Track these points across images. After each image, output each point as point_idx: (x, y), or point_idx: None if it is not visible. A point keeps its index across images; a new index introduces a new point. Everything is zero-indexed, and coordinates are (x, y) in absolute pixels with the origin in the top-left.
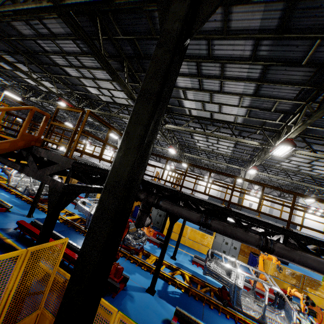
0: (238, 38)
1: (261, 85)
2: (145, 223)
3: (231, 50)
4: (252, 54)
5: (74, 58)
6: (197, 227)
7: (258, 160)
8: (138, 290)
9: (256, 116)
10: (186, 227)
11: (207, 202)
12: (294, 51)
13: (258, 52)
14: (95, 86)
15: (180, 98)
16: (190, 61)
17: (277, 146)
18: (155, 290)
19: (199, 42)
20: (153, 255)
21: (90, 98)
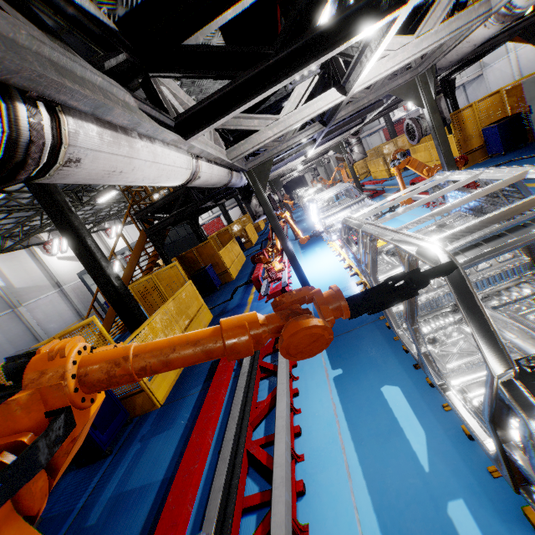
0: None
1: None
2: (255, 212)
3: None
4: None
5: None
6: None
7: None
8: None
9: None
10: None
11: None
12: None
13: None
14: None
15: None
16: None
17: None
18: None
19: None
20: None
21: None
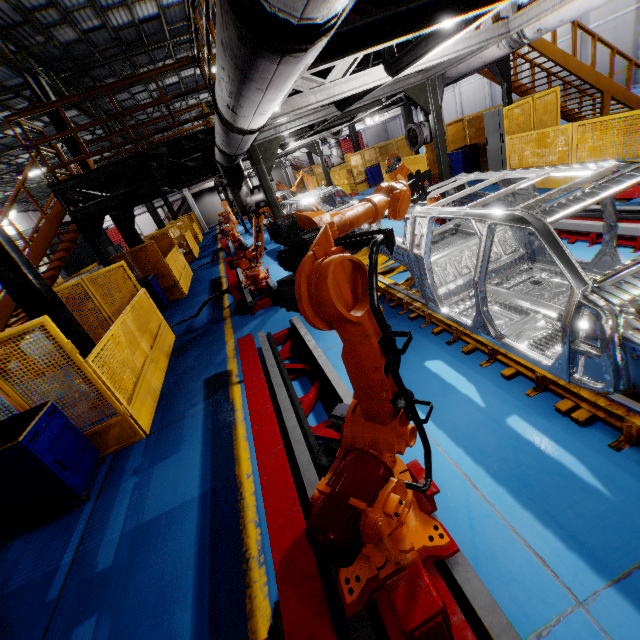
0: None
1: None
2: (245, 202)
3: None
4: None
5: None
6: None
7: None
8: None
9: None
10: (559, 131)
11: None
12: None
13: None
14: None
15: None
16: None
17: None
18: None
19: None
20: None
21: None
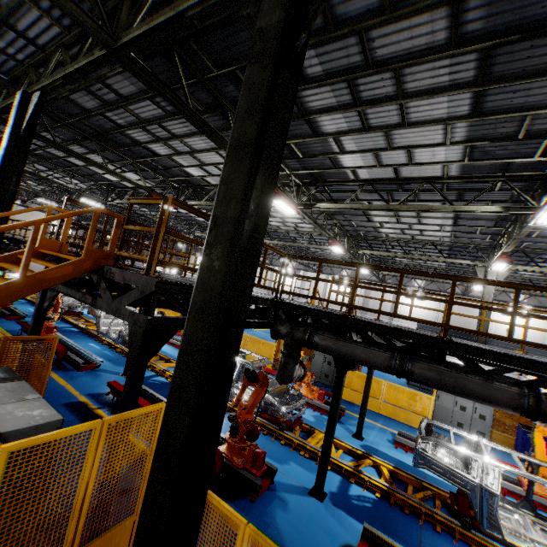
0: (415, 14)
1: (484, 91)
2: (294, 375)
3: (406, 40)
4: (451, 36)
5: (158, 127)
6: (402, 380)
7: (509, 241)
8: (296, 491)
9: (487, 156)
10: (377, 380)
11: (401, 330)
12: (544, 3)
13: (464, 27)
14: (197, 164)
15: (333, 153)
16: (334, 81)
17: (542, 206)
18: (326, 493)
19: (343, 43)
20: (320, 432)
21: (193, 185)
